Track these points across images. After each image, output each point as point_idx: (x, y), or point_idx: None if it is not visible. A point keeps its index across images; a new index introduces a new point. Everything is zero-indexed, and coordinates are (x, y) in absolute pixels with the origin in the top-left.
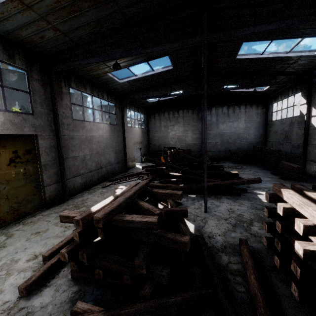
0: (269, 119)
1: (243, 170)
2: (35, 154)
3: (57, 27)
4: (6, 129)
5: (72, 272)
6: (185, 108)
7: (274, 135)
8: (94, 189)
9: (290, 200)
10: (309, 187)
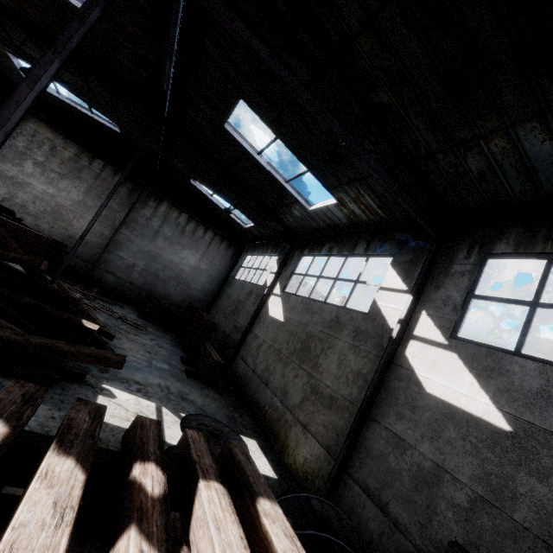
0: (233, 274)
1: (141, 334)
2: None
3: None
4: None
5: None
6: (113, 163)
7: (226, 299)
8: None
9: None
10: (212, 401)
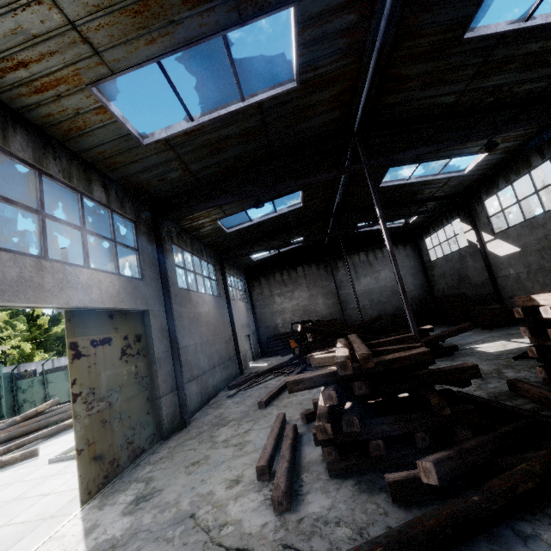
0: (426, 260)
1: None
2: (144, 342)
3: (189, 166)
4: (120, 300)
5: (330, 464)
6: (305, 263)
7: (441, 279)
8: (216, 402)
9: (550, 300)
10: None
